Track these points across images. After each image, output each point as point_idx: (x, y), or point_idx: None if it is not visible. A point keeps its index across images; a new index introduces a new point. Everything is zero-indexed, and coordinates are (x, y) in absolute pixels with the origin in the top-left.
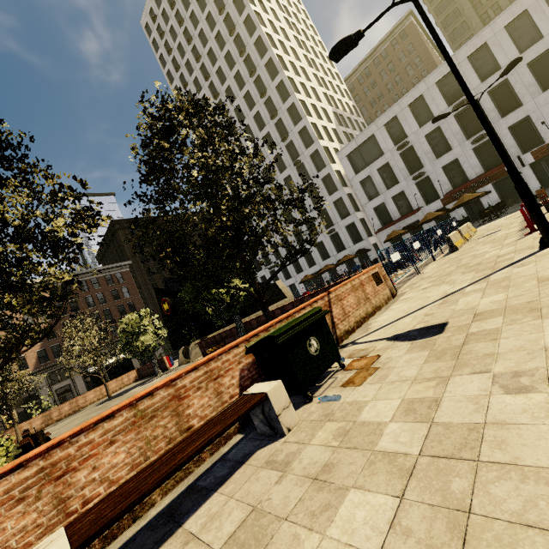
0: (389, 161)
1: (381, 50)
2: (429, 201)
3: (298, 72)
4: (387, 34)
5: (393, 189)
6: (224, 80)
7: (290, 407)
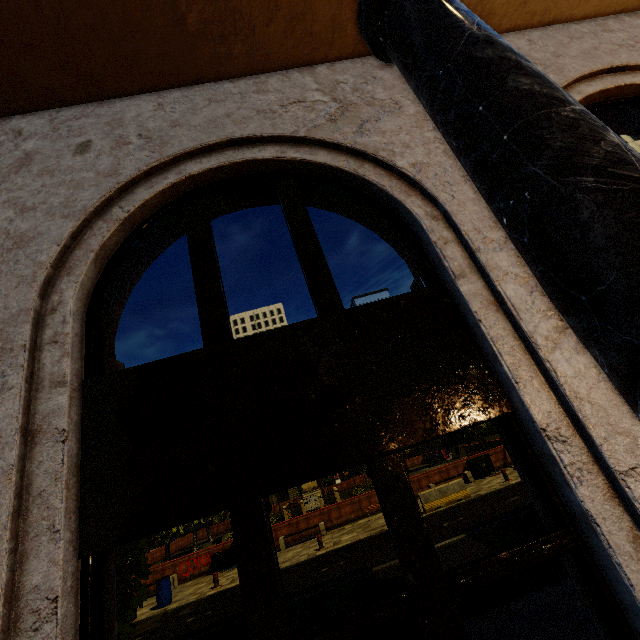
0: None
1: None
2: None
3: None
4: None
5: None
6: None
7: (472, 477)
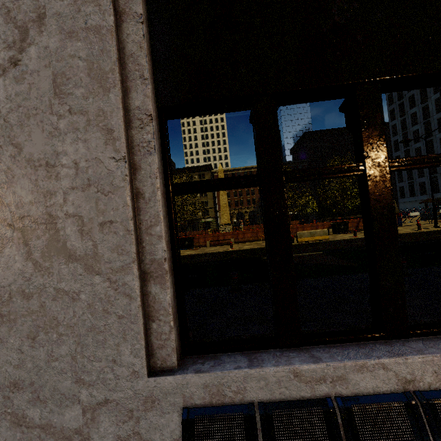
0: None
1: None
2: None
3: None
4: None
5: None
6: None
7: (332, 232)
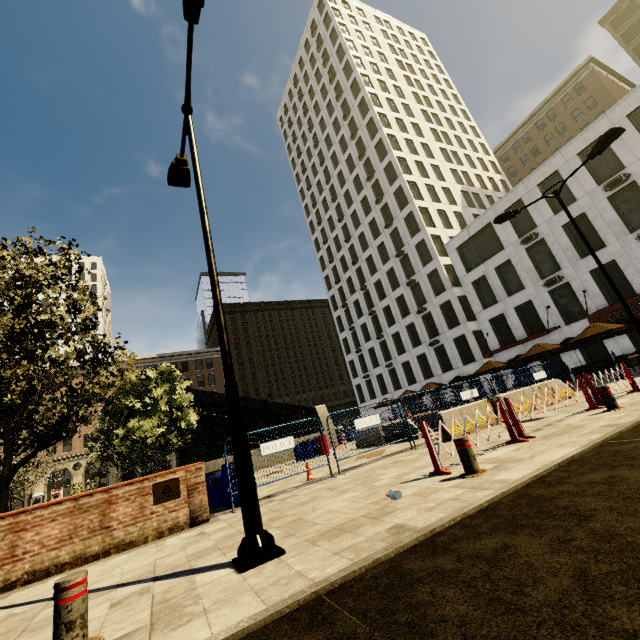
0: (511, 258)
1: (546, 110)
2: (571, 318)
3: (416, 150)
4: (555, 90)
5: (516, 296)
6: (337, 164)
7: None
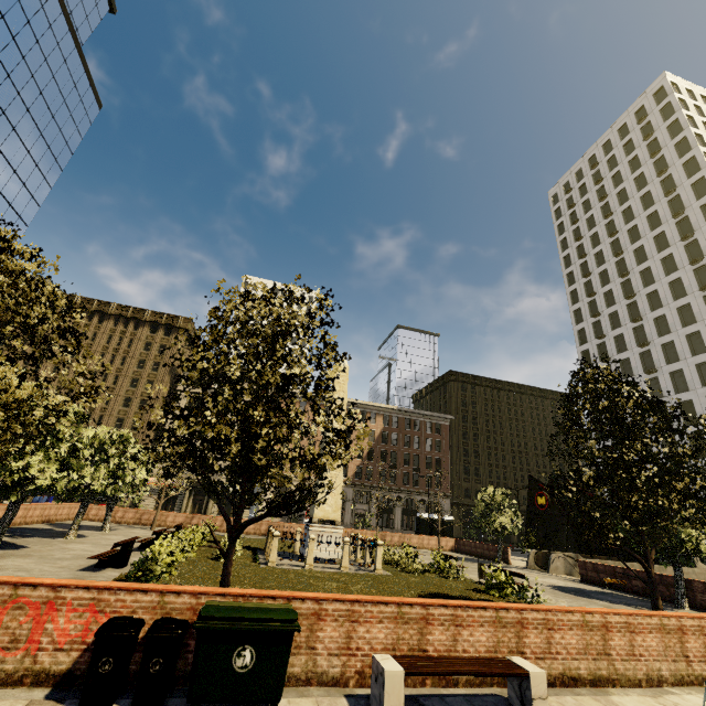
0: None
1: None
2: None
3: None
4: None
5: None
6: (642, 259)
7: None
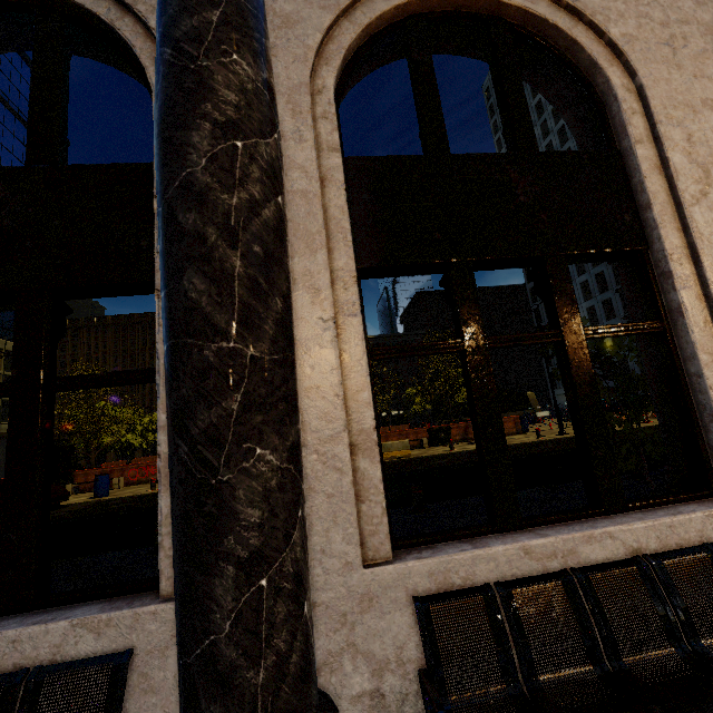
0: None
1: None
2: None
3: None
4: None
5: None
6: None
7: (427, 444)
